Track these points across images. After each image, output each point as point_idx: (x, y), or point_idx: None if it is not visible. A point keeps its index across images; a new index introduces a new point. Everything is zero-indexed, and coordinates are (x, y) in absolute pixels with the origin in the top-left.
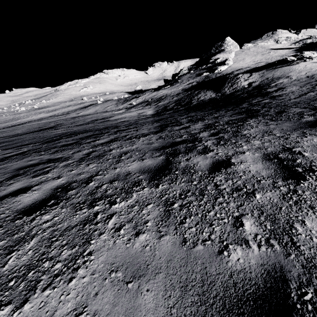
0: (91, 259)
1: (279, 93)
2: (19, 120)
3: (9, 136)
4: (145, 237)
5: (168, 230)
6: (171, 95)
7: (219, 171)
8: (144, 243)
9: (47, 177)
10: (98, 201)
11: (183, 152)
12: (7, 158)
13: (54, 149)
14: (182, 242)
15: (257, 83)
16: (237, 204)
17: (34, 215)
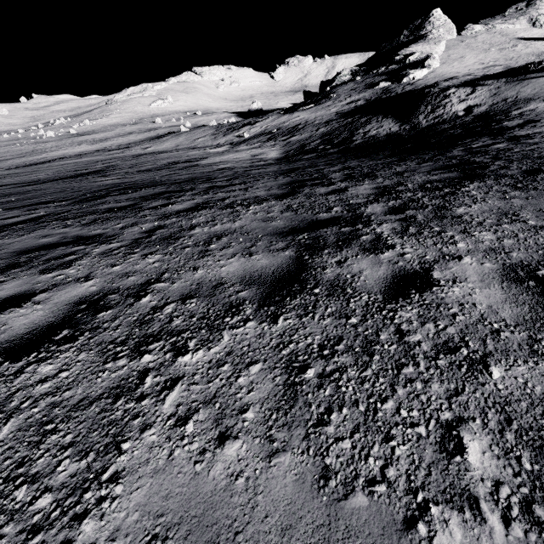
0: (116, 495)
1: (526, 132)
2: (43, 154)
3: (22, 184)
4: (238, 449)
5: (290, 437)
6: (314, 123)
7: (407, 297)
8: (234, 468)
9: (67, 276)
10: (152, 342)
11: (332, 244)
12: (6, 228)
13: (92, 216)
14: (319, 479)
15: (484, 109)
16: (449, 389)
17: (24, 360)
